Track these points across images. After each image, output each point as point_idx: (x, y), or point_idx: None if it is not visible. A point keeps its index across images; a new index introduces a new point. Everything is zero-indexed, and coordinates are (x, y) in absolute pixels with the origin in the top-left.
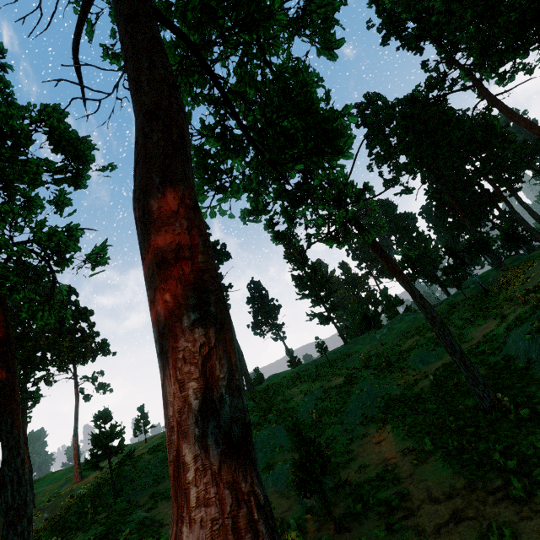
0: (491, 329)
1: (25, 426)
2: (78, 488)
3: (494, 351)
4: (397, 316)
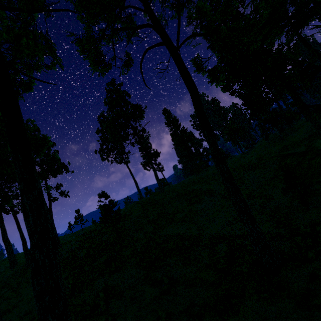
0: (303, 148)
1: (3, 221)
2: (68, 247)
3: (320, 151)
4: (229, 157)
